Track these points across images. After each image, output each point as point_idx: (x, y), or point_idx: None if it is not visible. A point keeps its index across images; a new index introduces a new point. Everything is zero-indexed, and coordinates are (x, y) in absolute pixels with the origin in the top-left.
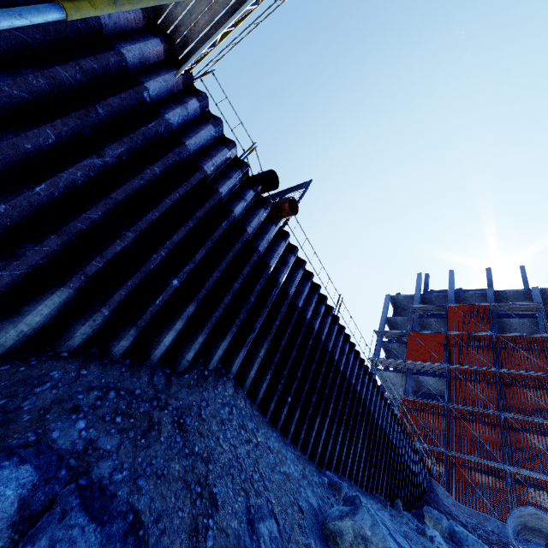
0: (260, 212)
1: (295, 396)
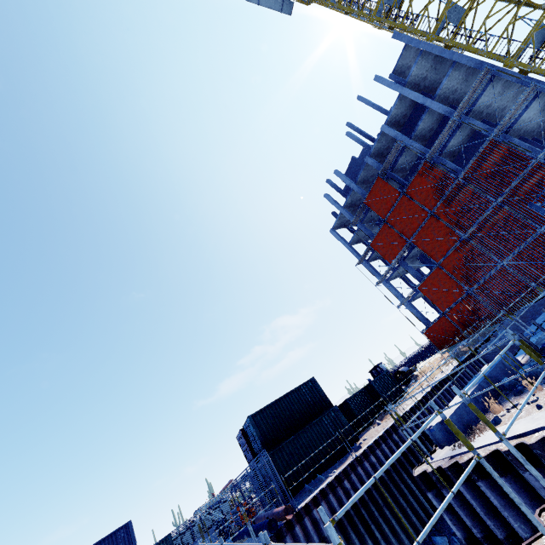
0: (288, 542)
1: (388, 541)
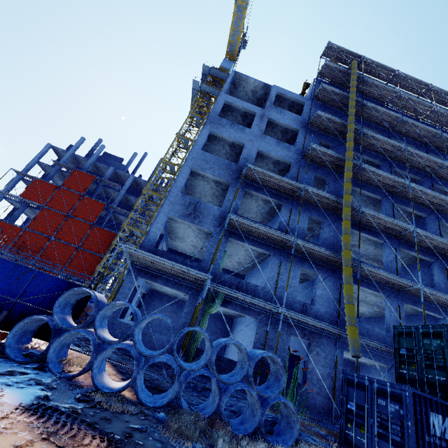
0: None
1: None
